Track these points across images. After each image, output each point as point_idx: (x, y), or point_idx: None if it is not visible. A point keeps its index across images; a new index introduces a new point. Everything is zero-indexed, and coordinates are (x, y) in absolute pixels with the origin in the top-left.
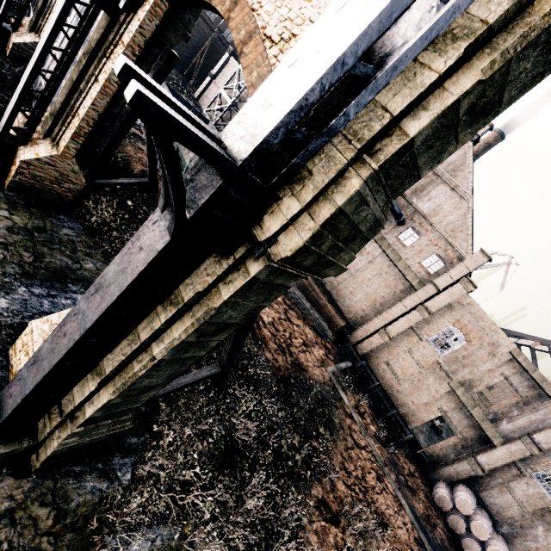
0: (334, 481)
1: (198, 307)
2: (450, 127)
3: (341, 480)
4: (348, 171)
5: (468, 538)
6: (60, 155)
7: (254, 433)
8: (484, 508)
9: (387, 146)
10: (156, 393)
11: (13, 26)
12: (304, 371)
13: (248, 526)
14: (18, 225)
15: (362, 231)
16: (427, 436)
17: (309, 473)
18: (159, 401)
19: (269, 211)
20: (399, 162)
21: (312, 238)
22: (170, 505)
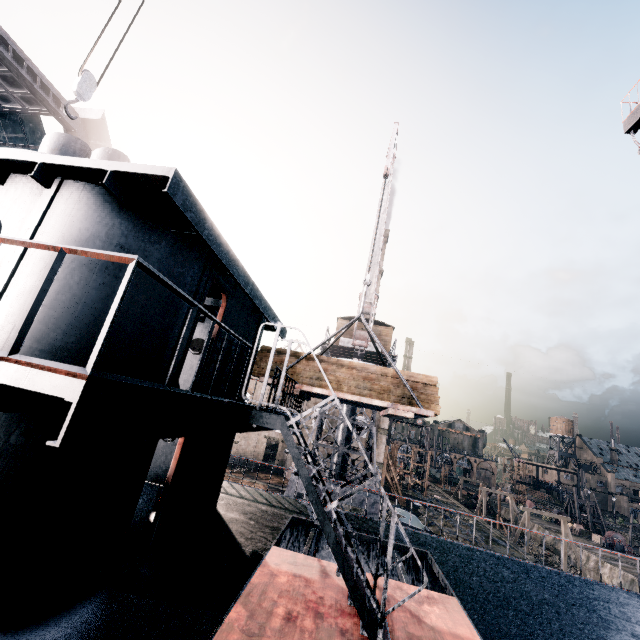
0: None
1: None
2: None
3: None
4: None
5: None
6: None
7: None
8: None
9: None
10: None
11: None
12: None
13: None
14: None
15: None
16: None
17: None
18: None
19: None
20: None
21: None
22: None
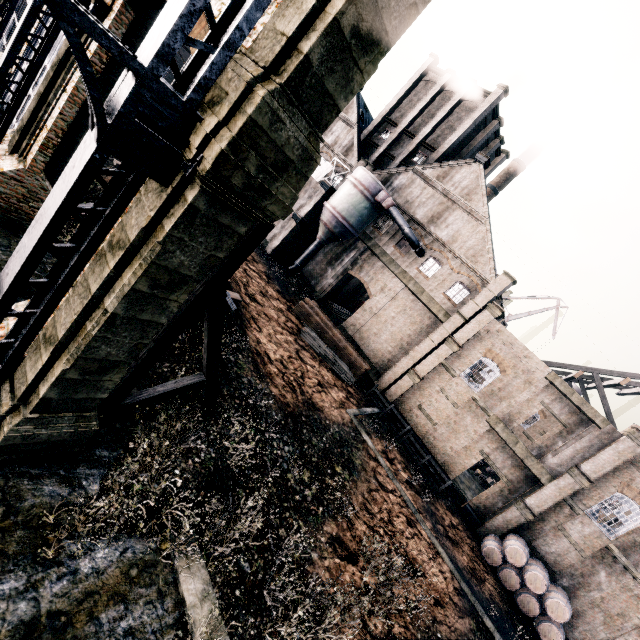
0: (352, 520)
1: (145, 248)
2: (344, 51)
3: (361, 520)
4: (256, 87)
5: (524, 594)
6: (27, 169)
7: (252, 461)
8: (540, 559)
9: (289, 66)
10: (129, 401)
11: None
12: (319, 411)
13: (242, 554)
14: None
15: (293, 160)
16: (477, 493)
17: (321, 509)
18: (136, 416)
19: (194, 131)
20: (305, 83)
21: (230, 147)
22: (145, 519)
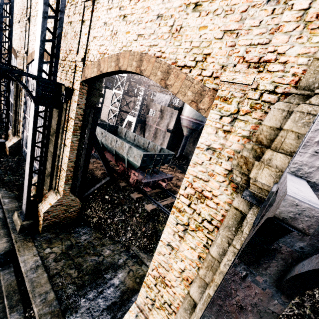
0: None
1: None
2: None
3: None
4: None
5: None
6: (62, 196)
7: None
8: None
9: None
10: None
11: (5, 138)
12: None
13: None
14: (58, 253)
15: None
16: None
17: None
18: None
19: None
20: None
21: None
22: None
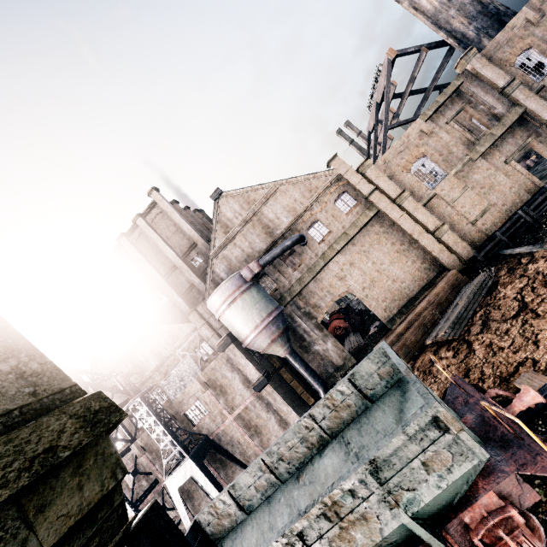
0: None
1: None
2: None
3: None
4: None
5: None
6: None
7: None
8: None
9: None
10: None
11: None
12: None
13: None
14: None
15: None
16: None
17: None
18: None
19: None
20: None
21: None
22: None
